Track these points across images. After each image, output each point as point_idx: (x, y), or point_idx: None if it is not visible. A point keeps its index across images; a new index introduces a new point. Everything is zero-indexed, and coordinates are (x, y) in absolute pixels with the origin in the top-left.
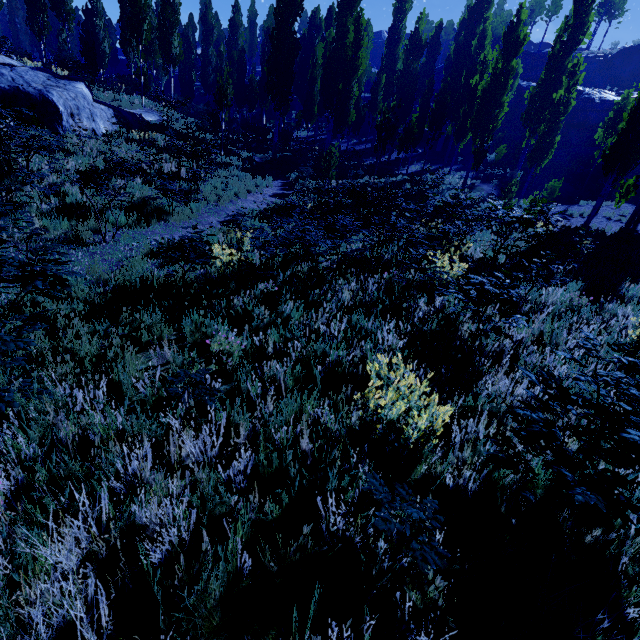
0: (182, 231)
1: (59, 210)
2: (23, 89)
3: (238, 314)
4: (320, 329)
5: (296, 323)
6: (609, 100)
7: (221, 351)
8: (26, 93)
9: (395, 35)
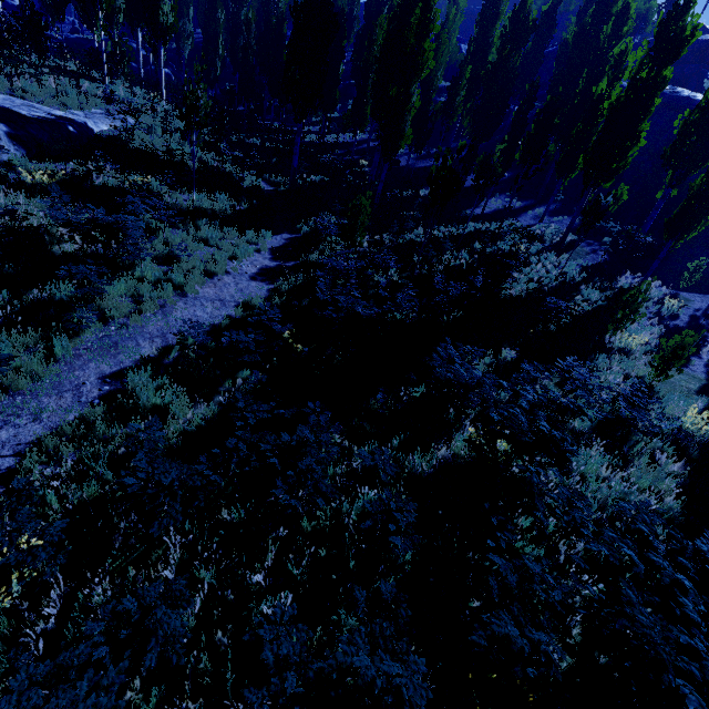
0: None
1: None
2: None
3: None
4: None
5: None
6: None
7: None
8: None
9: (492, 8)
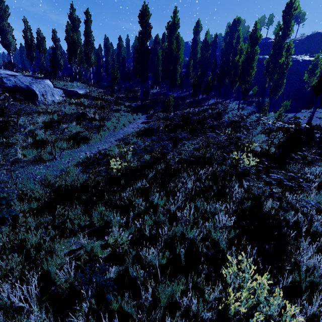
0: (96, 148)
1: (32, 144)
2: (19, 86)
3: (126, 204)
4: (177, 214)
5: (162, 213)
6: (307, 60)
7: (115, 240)
8: (20, 87)
9: (195, 42)
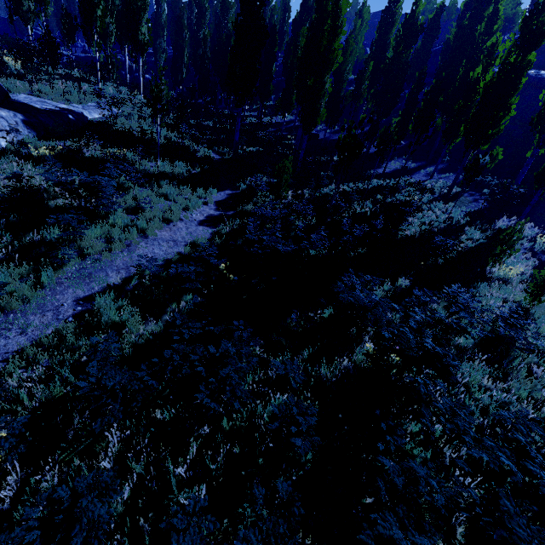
0: None
1: None
2: None
3: None
4: None
5: None
6: None
7: None
8: None
9: (389, 18)
